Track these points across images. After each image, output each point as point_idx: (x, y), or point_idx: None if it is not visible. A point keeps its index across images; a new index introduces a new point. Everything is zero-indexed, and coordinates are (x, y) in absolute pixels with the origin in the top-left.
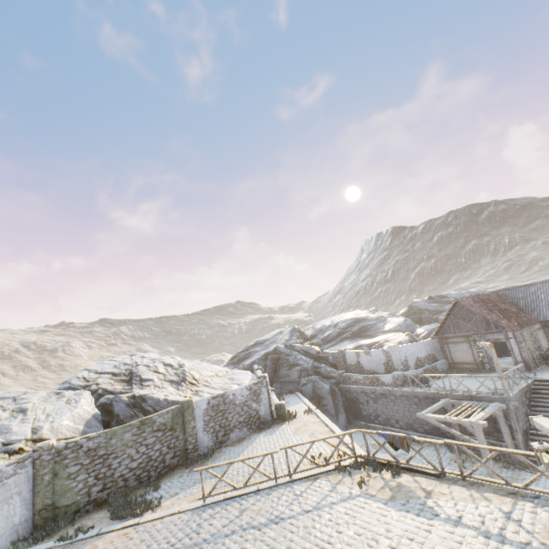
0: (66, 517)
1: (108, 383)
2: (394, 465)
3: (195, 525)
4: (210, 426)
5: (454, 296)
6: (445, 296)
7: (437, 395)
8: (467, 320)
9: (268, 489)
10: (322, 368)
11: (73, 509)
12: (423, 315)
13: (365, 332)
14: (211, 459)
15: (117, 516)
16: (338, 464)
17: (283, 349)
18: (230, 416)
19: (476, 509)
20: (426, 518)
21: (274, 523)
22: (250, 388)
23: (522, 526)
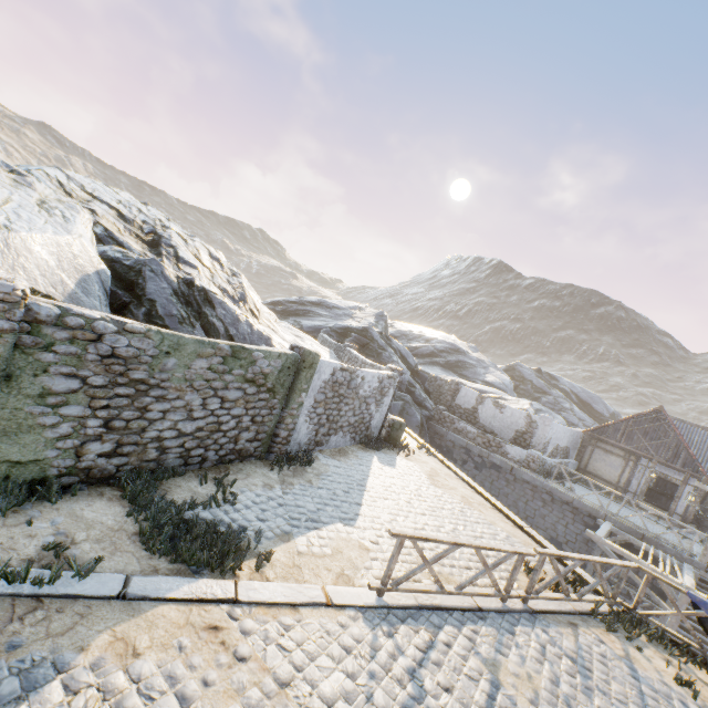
0: (4, 489)
1: (113, 225)
2: None
3: (403, 674)
4: (317, 413)
5: (566, 384)
6: (557, 379)
7: (590, 509)
8: (650, 437)
9: (496, 614)
10: (418, 389)
11: (27, 474)
12: (523, 385)
13: (461, 369)
14: (311, 470)
15: (166, 551)
16: (598, 609)
17: (377, 336)
18: (344, 409)
19: None
20: None
21: None
22: (382, 380)
23: None
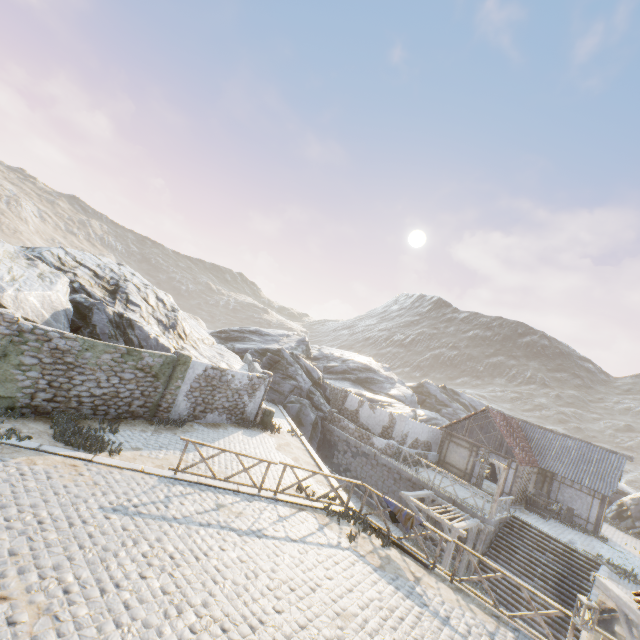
0: None
1: (87, 281)
2: (386, 535)
3: (163, 495)
4: (194, 395)
5: (466, 398)
6: (458, 394)
7: (422, 483)
8: (484, 431)
9: (248, 495)
10: (317, 396)
11: (6, 403)
12: (429, 399)
13: (370, 384)
14: (181, 429)
15: (64, 440)
16: (328, 506)
17: (287, 355)
18: (218, 396)
19: (463, 617)
20: (416, 604)
21: (256, 536)
22: (252, 379)
23: None
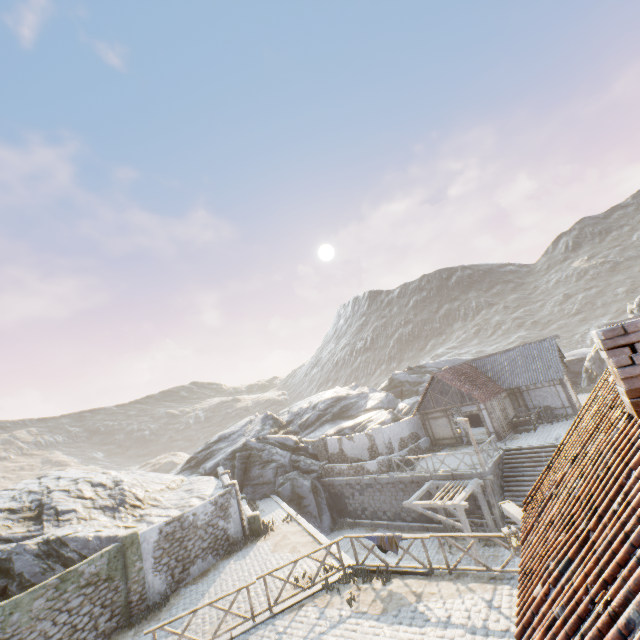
0: None
1: (2, 527)
2: (384, 570)
3: None
4: (163, 563)
5: (431, 365)
6: (424, 366)
7: (422, 477)
8: (445, 394)
9: (244, 634)
10: (302, 461)
11: None
12: (404, 387)
13: (347, 412)
14: (165, 608)
15: None
16: (325, 582)
17: (255, 443)
18: (190, 544)
19: (463, 604)
20: (418, 626)
21: None
22: (216, 502)
23: (502, 612)
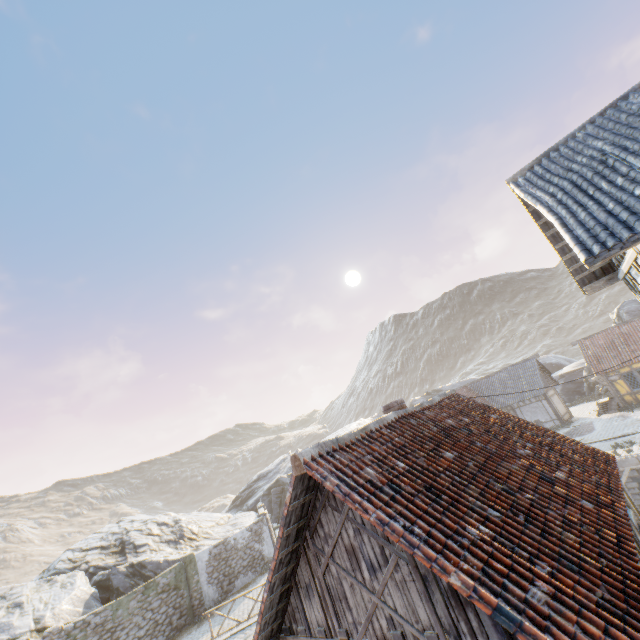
0: None
1: (99, 559)
2: None
3: None
4: (214, 577)
5: (447, 388)
6: (440, 389)
7: None
8: None
9: None
10: None
11: None
12: None
13: None
14: (218, 610)
15: None
16: None
17: (286, 479)
18: (233, 562)
19: None
20: None
21: None
22: (251, 528)
23: None
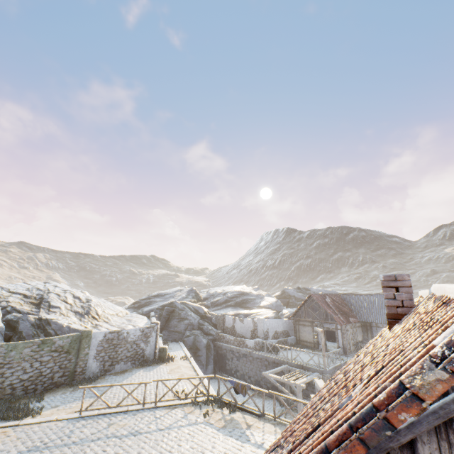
0: None
1: (18, 303)
2: (233, 404)
3: (68, 431)
4: (101, 356)
5: (315, 290)
6: (309, 289)
7: (282, 361)
8: (315, 310)
9: (135, 411)
10: (205, 326)
11: None
12: (290, 300)
13: (246, 304)
14: (94, 383)
15: None
16: (194, 399)
17: (178, 304)
18: (120, 350)
19: (275, 439)
20: (242, 442)
21: (133, 435)
22: (143, 330)
23: None
